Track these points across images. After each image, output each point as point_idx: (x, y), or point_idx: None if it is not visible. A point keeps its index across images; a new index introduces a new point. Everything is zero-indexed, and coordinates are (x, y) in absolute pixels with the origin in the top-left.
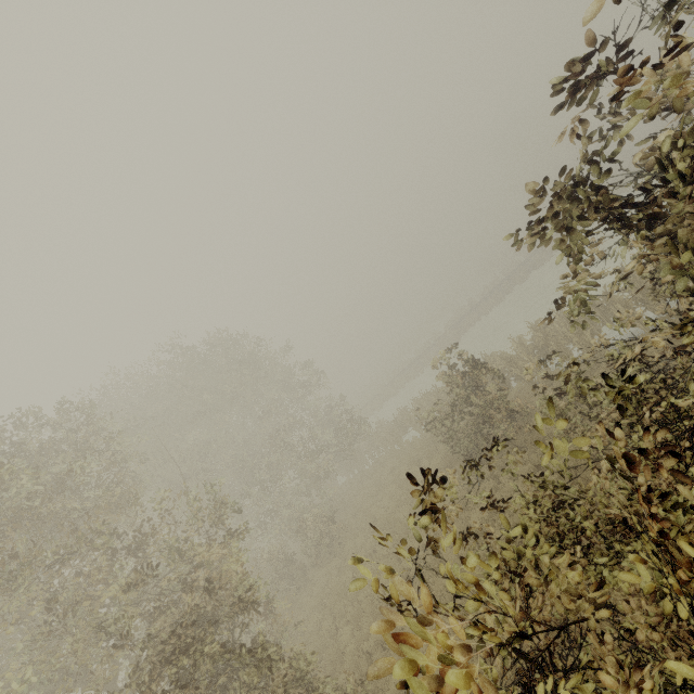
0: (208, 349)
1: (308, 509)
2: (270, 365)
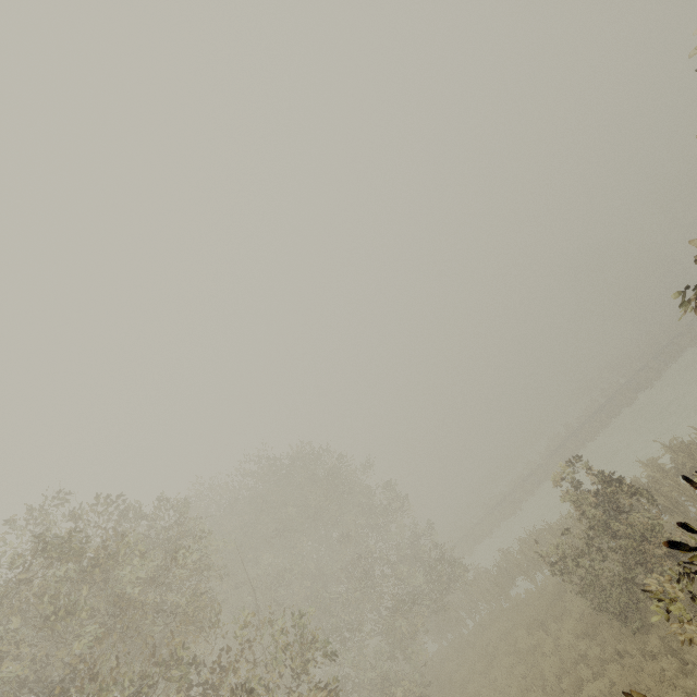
0: (292, 461)
1: (394, 681)
2: (350, 485)
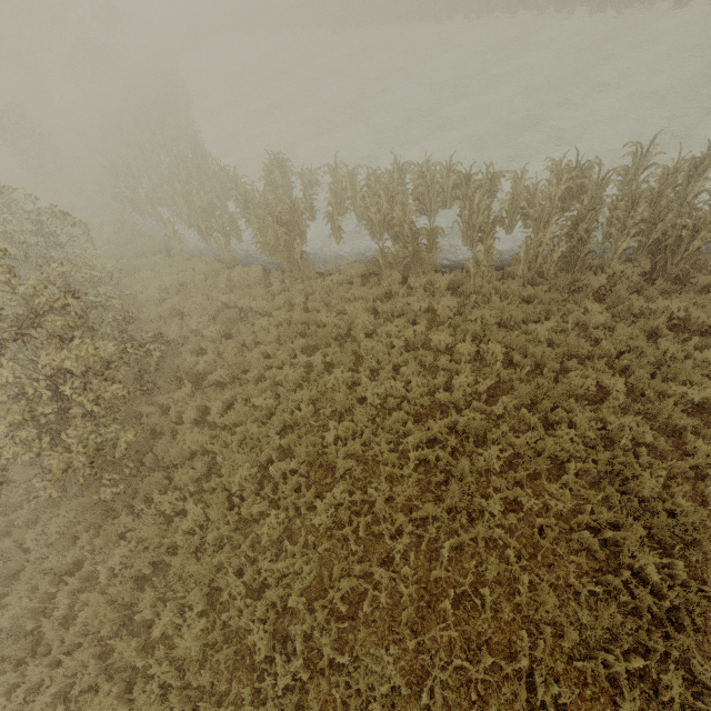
0: None
1: None
2: None
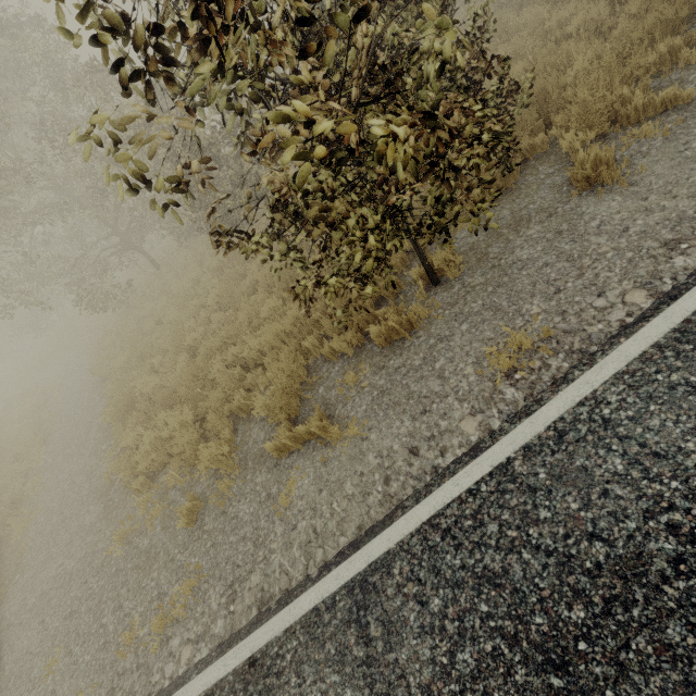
0: None
1: None
2: None
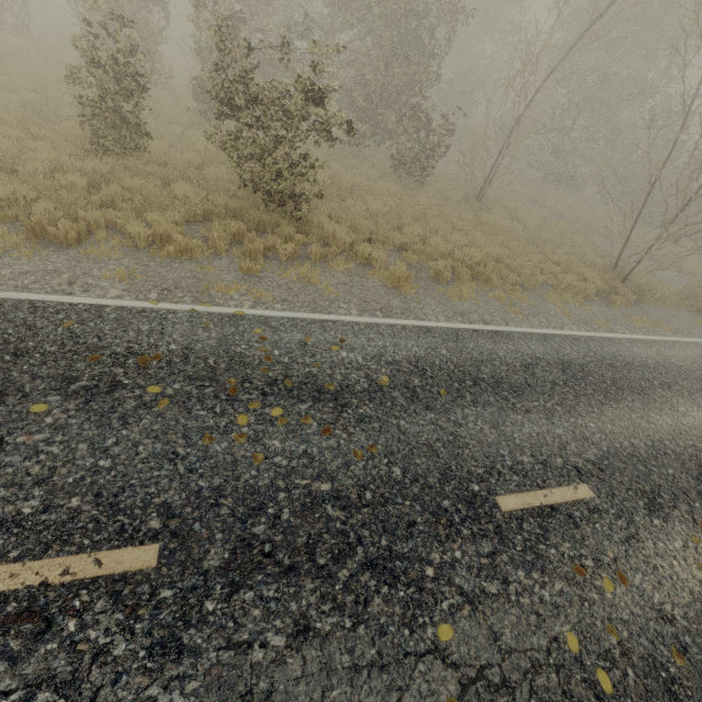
0: None
1: None
2: None
